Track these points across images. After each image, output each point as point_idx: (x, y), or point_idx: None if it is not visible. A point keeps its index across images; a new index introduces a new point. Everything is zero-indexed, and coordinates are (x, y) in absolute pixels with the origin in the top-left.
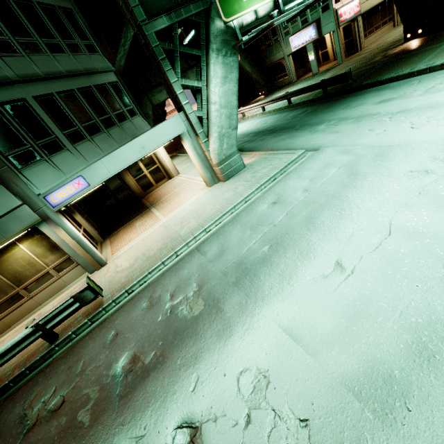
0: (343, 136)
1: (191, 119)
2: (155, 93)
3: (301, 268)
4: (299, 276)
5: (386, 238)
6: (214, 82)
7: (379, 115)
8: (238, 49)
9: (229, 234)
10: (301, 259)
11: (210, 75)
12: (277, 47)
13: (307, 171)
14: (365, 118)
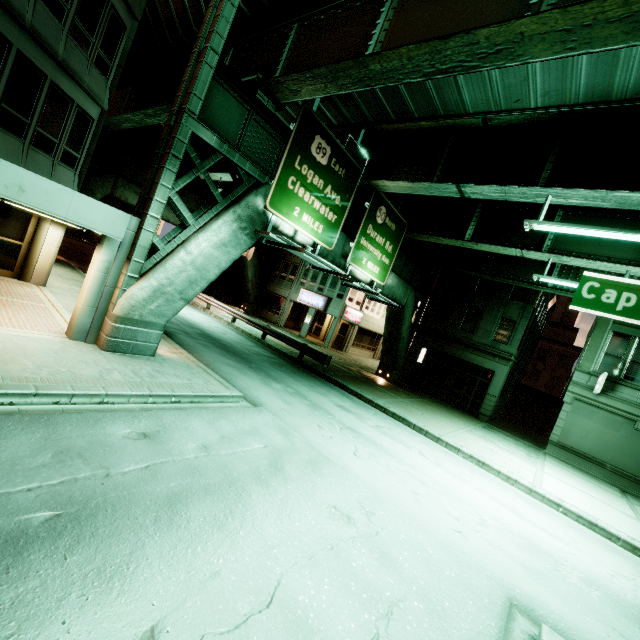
0: (291, 411)
1: (141, 236)
2: (130, 188)
3: (67, 613)
4: (42, 637)
5: (261, 610)
6: (208, 235)
7: (334, 418)
8: (256, 252)
9: (2, 437)
10: (88, 586)
11: (211, 225)
12: (287, 285)
13: (227, 423)
14: (320, 410)
